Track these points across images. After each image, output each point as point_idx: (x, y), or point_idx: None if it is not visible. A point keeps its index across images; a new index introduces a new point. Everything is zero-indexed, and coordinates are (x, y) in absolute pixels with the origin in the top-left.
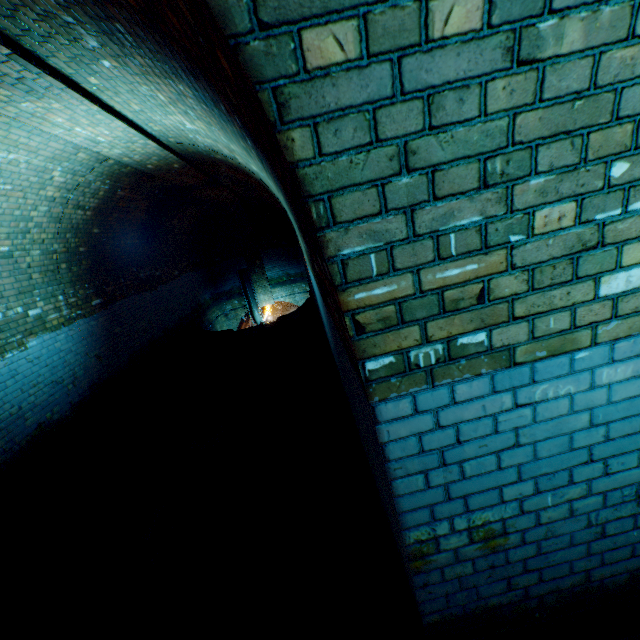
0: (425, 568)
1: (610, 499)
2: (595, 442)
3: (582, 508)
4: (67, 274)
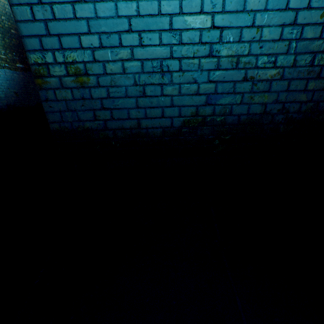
0: (45, 87)
1: (146, 67)
2: (132, 15)
3: (130, 69)
4: (1, 41)
